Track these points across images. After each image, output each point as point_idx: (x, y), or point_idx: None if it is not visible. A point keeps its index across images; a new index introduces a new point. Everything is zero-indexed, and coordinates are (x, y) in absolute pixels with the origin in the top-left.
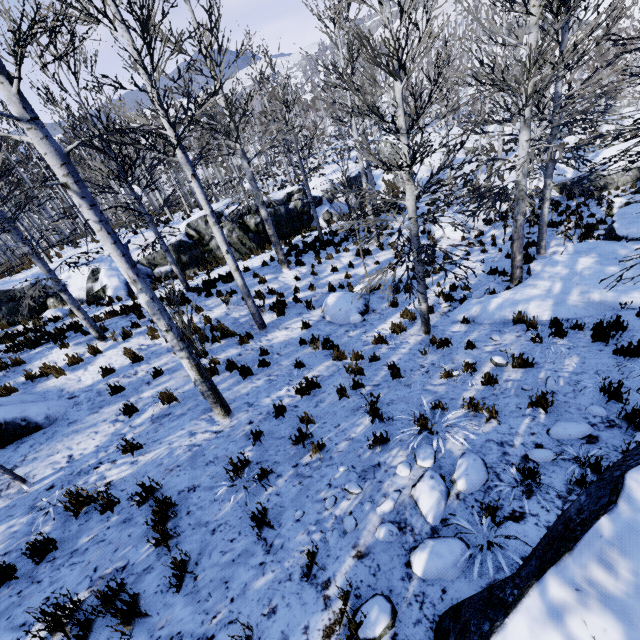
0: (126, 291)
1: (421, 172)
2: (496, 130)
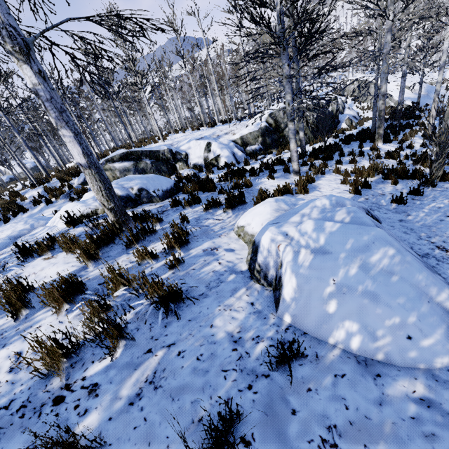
0: (235, 160)
1: (409, 94)
2: (446, 71)
